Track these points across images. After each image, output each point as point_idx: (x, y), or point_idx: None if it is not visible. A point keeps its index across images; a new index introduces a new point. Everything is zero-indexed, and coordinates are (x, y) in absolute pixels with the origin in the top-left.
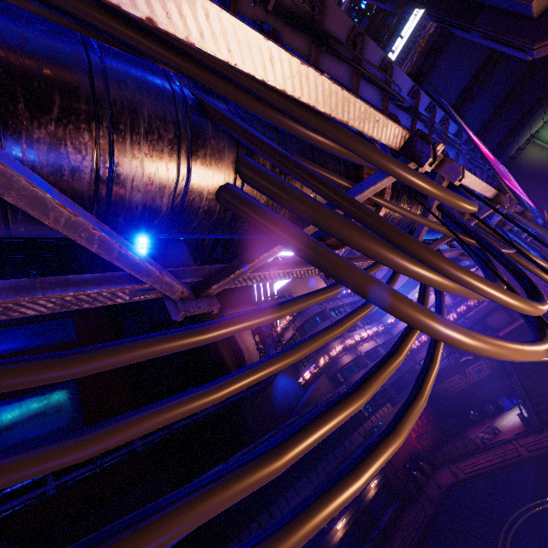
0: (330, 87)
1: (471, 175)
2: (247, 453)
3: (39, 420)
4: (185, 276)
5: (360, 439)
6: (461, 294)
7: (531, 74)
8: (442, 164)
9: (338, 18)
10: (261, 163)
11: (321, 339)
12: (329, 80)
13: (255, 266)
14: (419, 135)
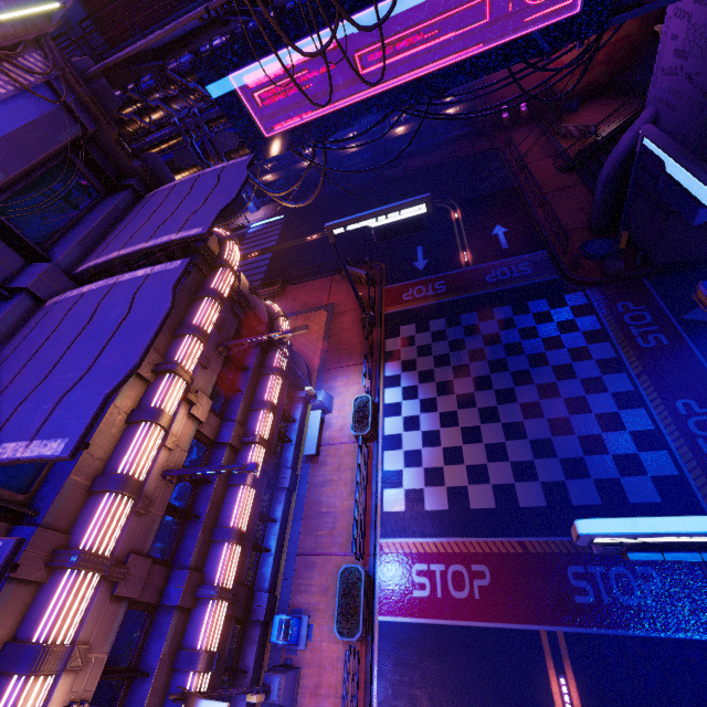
0: None
1: None
2: None
3: None
4: None
5: None
6: None
7: None
8: None
9: None
10: None
11: None
12: None
13: None
14: None
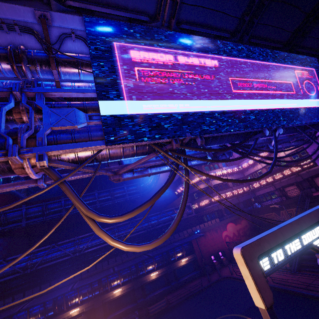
0: None
1: None
2: (112, 229)
3: None
4: None
5: (186, 235)
6: None
7: None
8: None
9: None
10: None
11: None
12: None
13: None
14: None
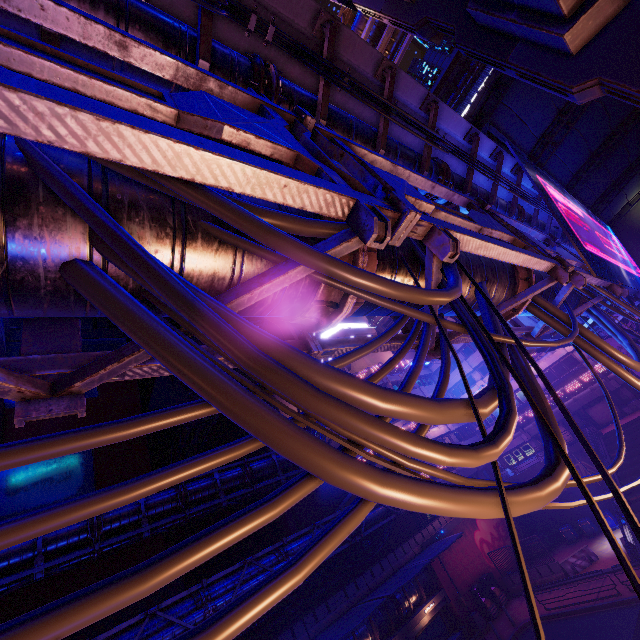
0: (172, 147)
1: (495, 246)
2: (272, 552)
3: (45, 487)
4: (53, 366)
5: (417, 549)
6: (402, 418)
7: (636, 115)
8: (430, 235)
9: (361, 50)
10: (136, 233)
11: (192, 468)
12: (164, 138)
13: (139, 360)
14: (391, 199)
